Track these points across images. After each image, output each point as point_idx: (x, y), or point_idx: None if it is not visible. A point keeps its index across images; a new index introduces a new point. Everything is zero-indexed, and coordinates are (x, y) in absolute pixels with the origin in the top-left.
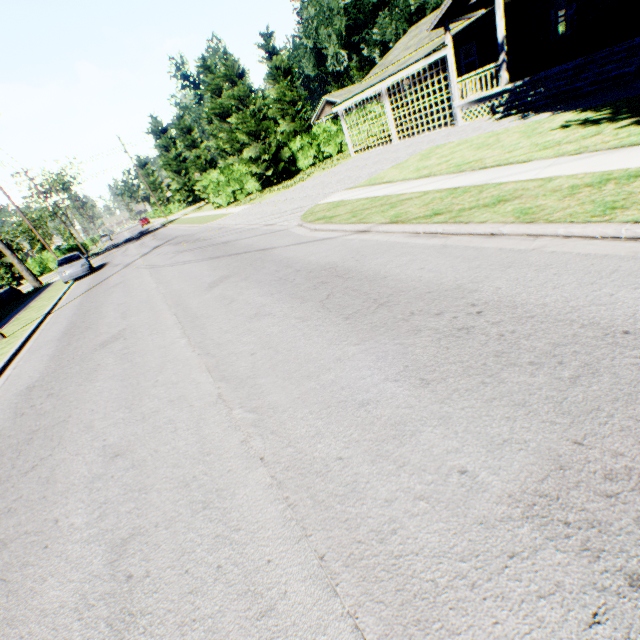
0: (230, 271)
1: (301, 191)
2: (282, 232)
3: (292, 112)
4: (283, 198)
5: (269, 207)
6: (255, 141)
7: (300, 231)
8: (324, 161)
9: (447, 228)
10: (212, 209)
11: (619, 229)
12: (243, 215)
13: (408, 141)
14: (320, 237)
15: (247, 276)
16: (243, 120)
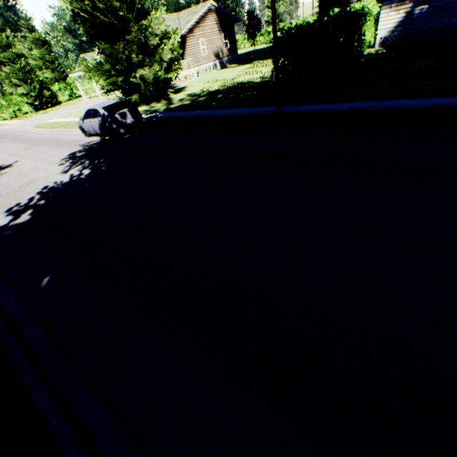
0: (4, 141)
1: (48, 116)
2: (26, 131)
3: (52, 67)
4: (39, 119)
5: (30, 122)
6: (25, 84)
7: (32, 131)
8: (78, 98)
9: (55, 130)
10: (1, 120)
11: (66, 130)
12: (17, 125)
13: (104, 98)
14: (35, 132)
15: (9, 141)
16: (14, 72)
